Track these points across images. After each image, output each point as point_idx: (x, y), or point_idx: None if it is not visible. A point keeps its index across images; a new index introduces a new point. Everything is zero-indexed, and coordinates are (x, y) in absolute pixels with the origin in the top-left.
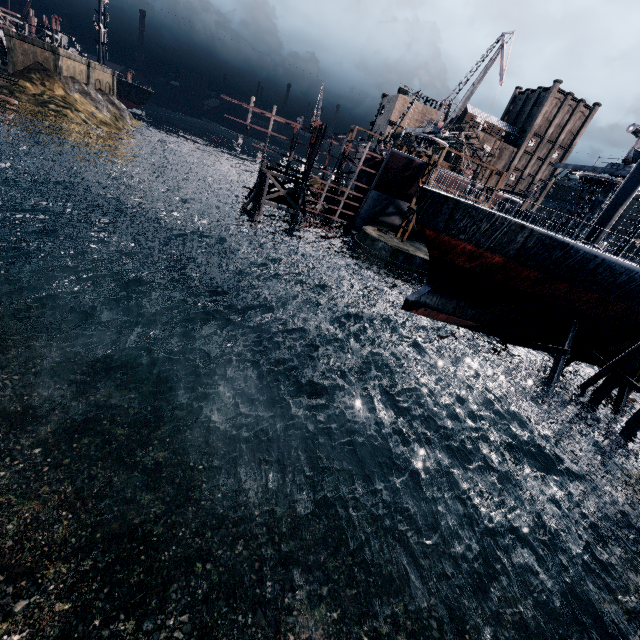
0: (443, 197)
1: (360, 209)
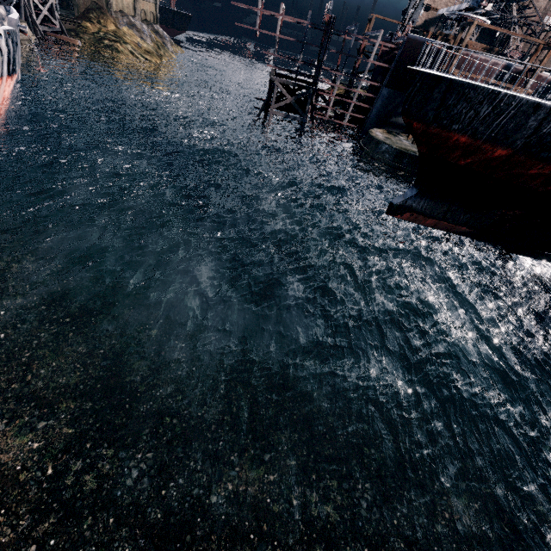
0: (434, 78)
1: (370, 111)
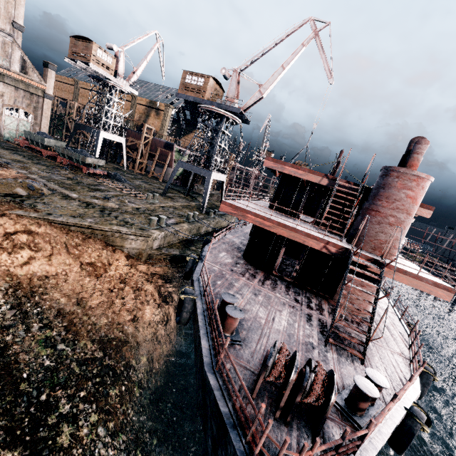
0: None
1: None
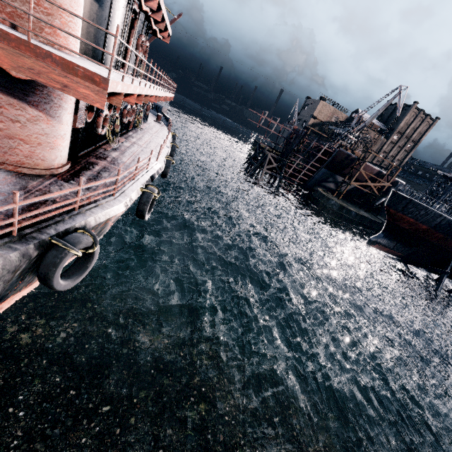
0: (404, 197)
1: (312, 177)
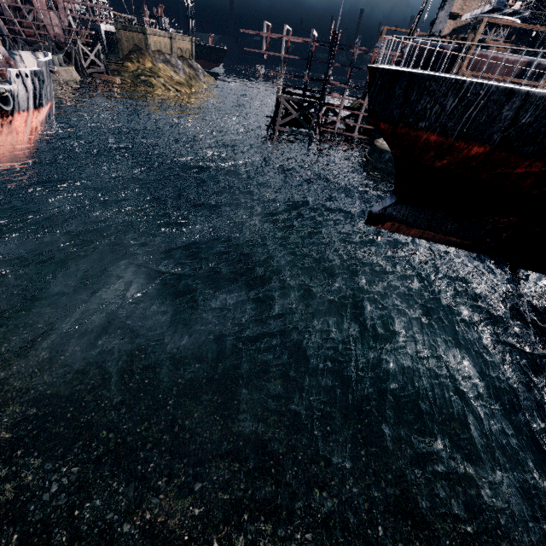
0: (394, 73)
1: None
